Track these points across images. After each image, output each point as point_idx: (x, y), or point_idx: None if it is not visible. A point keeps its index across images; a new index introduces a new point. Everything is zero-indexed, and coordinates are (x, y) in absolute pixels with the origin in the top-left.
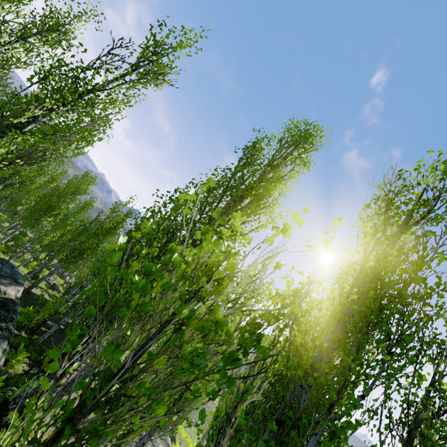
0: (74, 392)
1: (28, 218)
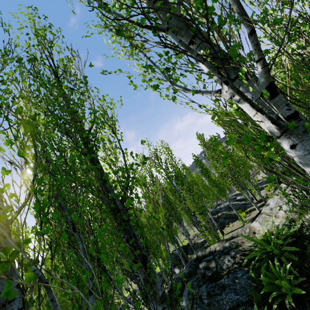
0: None
1: None
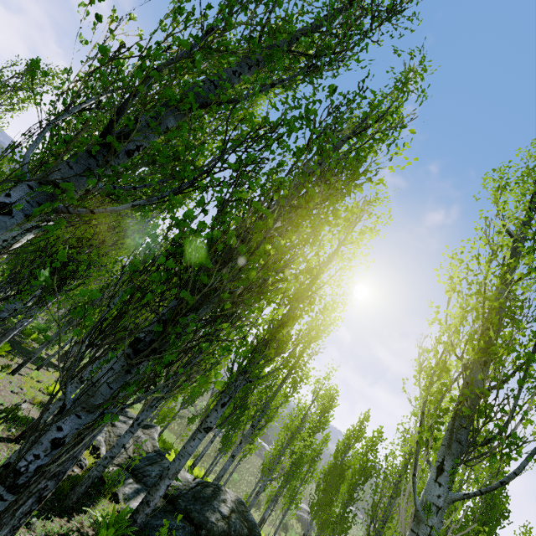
0: (19, 377)
1: None
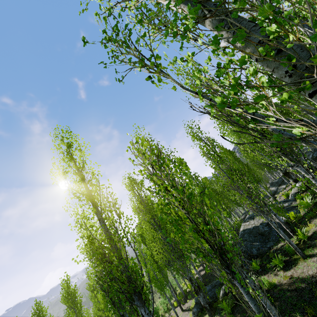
0: None
1: None
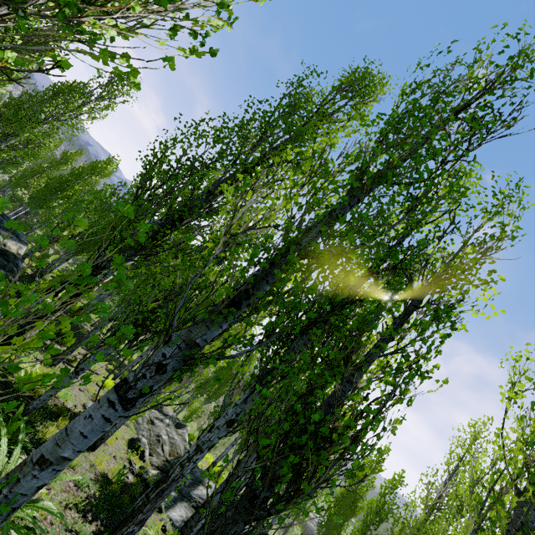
0: None
1: (36, 197)
